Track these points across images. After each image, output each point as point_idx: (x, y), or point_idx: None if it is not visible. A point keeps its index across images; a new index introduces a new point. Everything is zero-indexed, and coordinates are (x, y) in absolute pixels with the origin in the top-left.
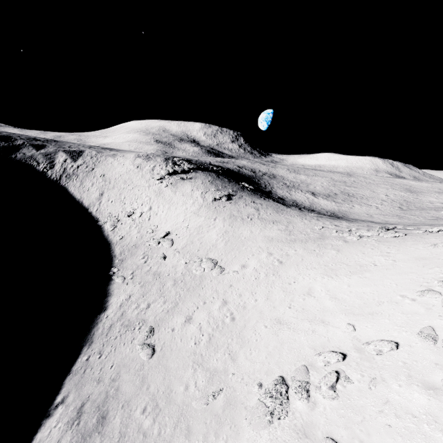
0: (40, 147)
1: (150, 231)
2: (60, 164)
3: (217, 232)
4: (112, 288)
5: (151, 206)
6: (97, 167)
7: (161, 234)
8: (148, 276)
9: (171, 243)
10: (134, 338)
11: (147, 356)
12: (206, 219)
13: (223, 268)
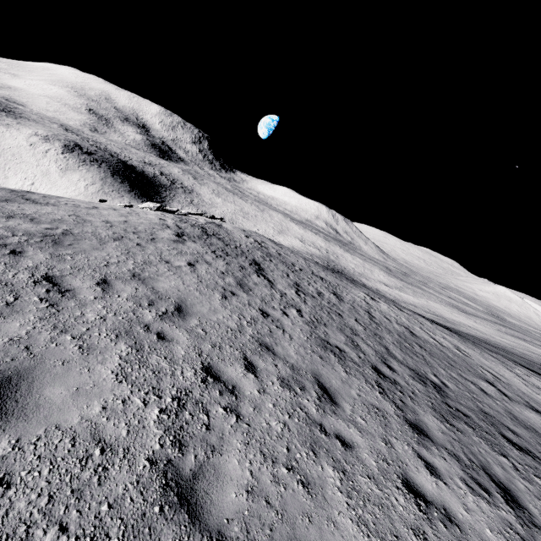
0: None
1: None
2: None
3: None
4: None
5: (34, 182)
6: None
7: None
8: None
9: None
10: None
11: None
12: None
13: None
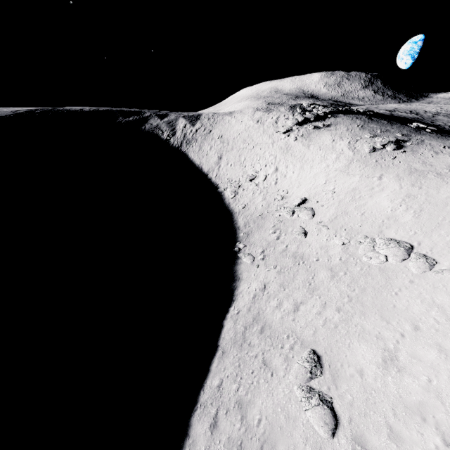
0: (163, 116)
1: (279, 198)
2: (180, 130)
3: (389, 197)
4: (239, 269)
5: (277, 167)
6: (215, 128)
7: (295, 201)
8: (285, 258)
9: (311, 214)
10: (287, 368)
11: (323, 426)
12: (363, 179)
13: (431, 260)
